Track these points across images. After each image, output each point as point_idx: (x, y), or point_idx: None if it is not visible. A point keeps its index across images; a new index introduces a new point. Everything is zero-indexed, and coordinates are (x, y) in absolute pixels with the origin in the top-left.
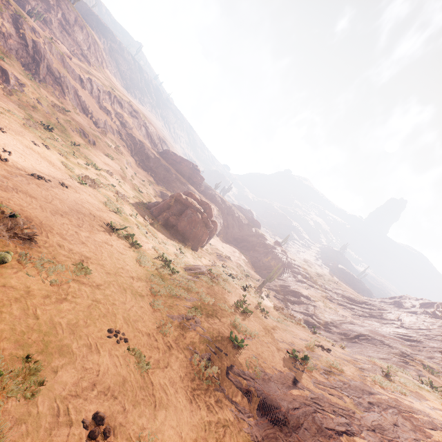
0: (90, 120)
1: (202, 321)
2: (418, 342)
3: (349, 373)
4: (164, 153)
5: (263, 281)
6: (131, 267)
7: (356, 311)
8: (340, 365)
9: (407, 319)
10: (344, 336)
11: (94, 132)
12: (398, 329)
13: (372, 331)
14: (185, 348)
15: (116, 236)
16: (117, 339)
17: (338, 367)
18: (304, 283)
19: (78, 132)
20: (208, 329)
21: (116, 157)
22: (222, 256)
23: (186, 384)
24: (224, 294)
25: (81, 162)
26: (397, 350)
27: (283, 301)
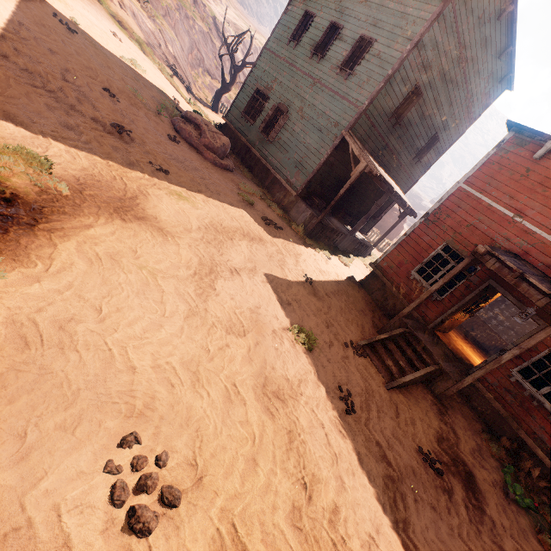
0: None
1: None
2: None
3: None
4: None
5: None
6: None
7: None
8: None
9: None
10: None
11: None
12: None
13: None
14: None
15: None
16: None
17: None
18: None
19: None
20: None
21: None
22: None
23: None
24: None
25: None
26: None
27: None
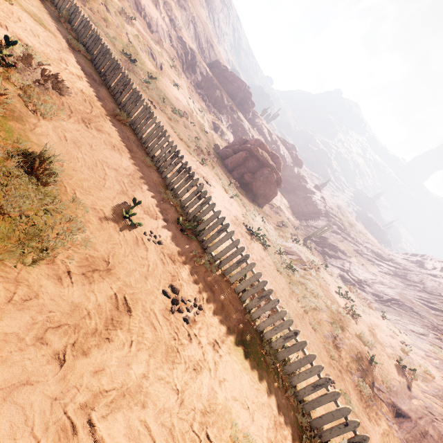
0: (143, 21)
1: (343, 338)
2: (442, 312)
3: (436, 378)
4: (214, 66)
5: (310, 236)
6: (281, 282)
7: (383, 268)
8: (428, 369)
9: (430, 284)
10: (377, 298)
11: (155, 46)
12: (421, 293)
13: (401, 294)
14: (346, 370)
15: (255, 240)
16: (333, 385)
17: (429, 373)
18: (338, 235)
19: (146, 53)
20: (349, 346)
21: (179, 83)
22: (273, 205)
23: (361, 405)
24: (329, 290)
25: (170, 111)
26: (426, 320)
27: (322, 254)
